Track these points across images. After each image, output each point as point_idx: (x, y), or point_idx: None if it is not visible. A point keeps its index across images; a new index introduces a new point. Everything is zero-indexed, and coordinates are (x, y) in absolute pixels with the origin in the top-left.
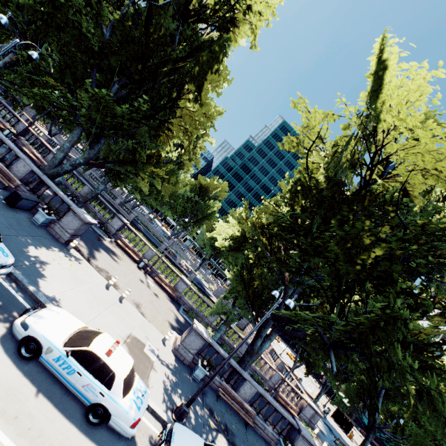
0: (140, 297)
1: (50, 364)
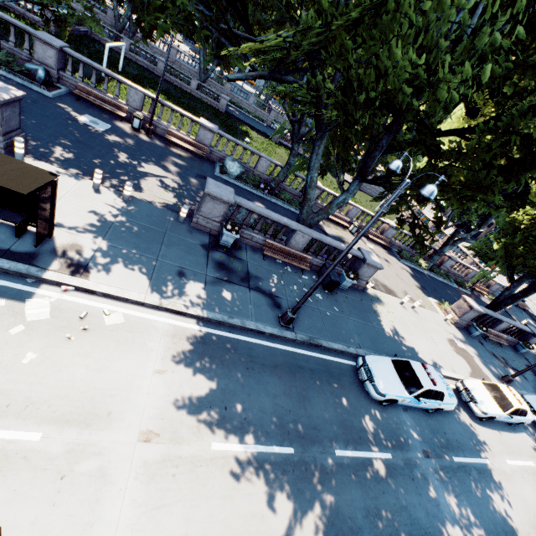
0: (396, 282)
1: (498, 420)
